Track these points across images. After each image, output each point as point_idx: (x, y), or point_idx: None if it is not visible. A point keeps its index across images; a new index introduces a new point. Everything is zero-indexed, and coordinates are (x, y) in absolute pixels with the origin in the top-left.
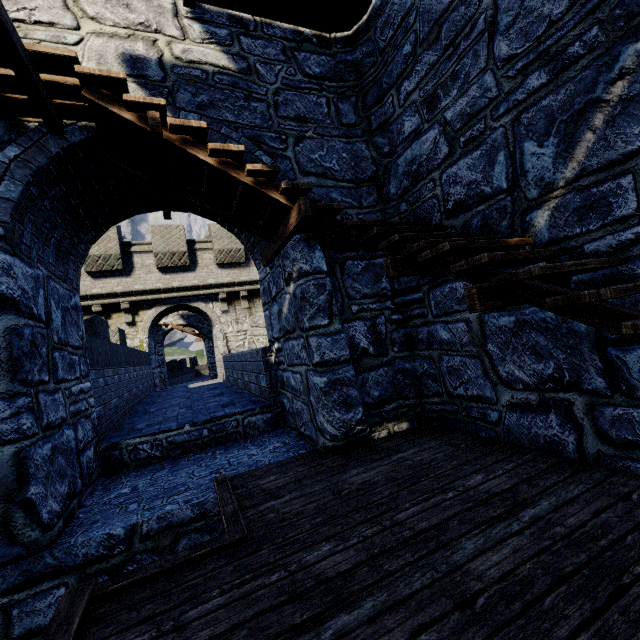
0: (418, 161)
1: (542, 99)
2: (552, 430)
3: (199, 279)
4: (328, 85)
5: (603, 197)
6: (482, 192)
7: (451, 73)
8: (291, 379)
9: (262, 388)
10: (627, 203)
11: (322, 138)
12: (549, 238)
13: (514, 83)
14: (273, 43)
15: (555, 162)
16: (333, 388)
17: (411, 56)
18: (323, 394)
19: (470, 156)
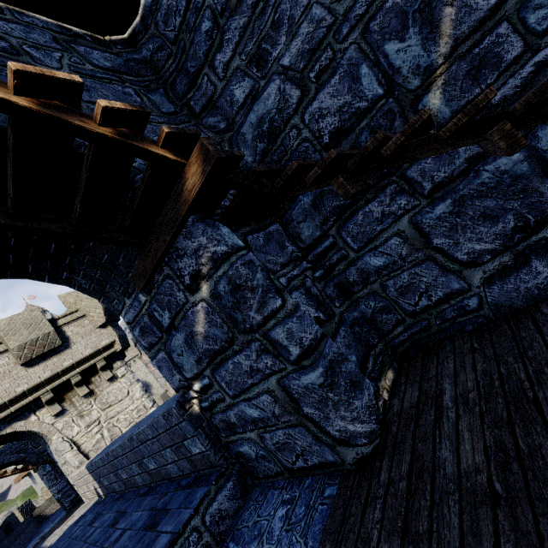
0: (268, 118)
1: (385, 3)
2: (541, 275)
3: (1, 395)
4: (127, 78)
5: (488, 52)
6: (358, 109)
7: (271, 24)
8: (248, 411)
9: (196, 457)
10: (513, 45)
11: (150, 124)
12: (451, 112)
13: (348, 2)
14: (36, 31)
15: (425, 47)
16: (334, 374)
17: (214, 30)
18: (328, 390)
19: (329, 85)
